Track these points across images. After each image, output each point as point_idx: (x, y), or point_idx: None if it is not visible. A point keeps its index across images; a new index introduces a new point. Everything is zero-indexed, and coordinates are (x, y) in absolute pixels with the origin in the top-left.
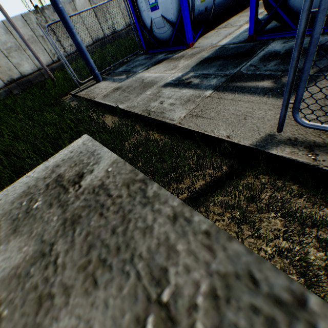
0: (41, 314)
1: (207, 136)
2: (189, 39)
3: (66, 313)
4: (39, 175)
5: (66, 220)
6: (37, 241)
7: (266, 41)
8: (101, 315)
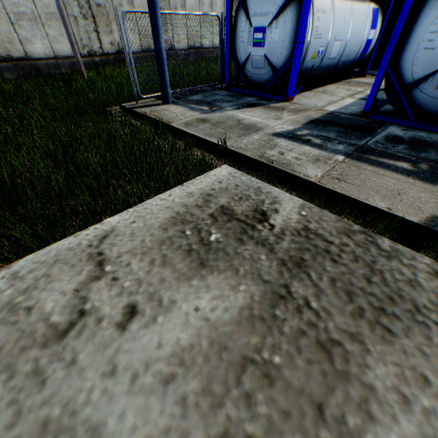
0: (338, 361)
1: (359, 203)
2: (291, 92)
3: (375, 361)
4: (182, 200)
5: (284, 261)
6: (256, 281)
7: (381, 122)
8: (426, 363)
